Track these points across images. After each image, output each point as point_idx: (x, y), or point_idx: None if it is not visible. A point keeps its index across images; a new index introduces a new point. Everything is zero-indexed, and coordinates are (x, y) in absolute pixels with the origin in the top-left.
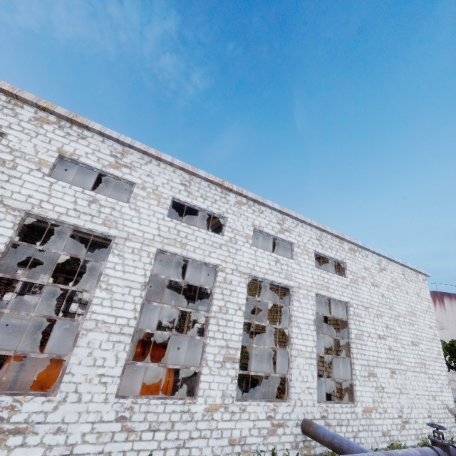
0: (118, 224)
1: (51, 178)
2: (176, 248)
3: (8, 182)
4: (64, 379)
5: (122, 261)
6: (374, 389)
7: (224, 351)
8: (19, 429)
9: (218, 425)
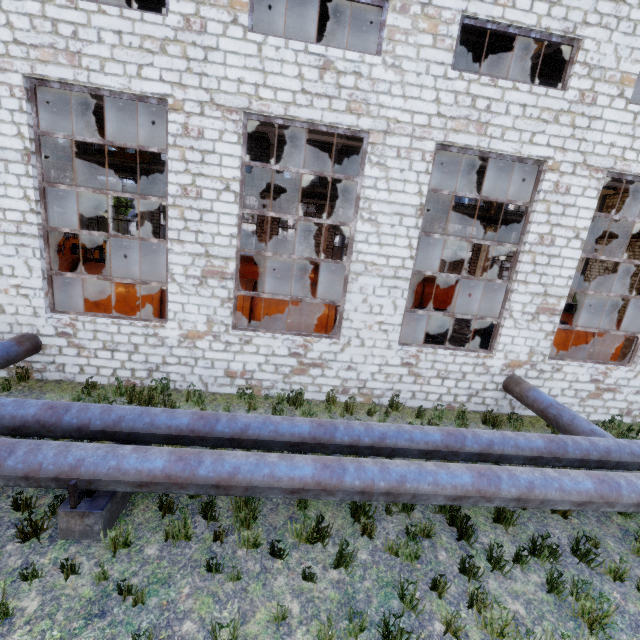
0: None
1: (634, 105)
2: None
3: (589, 128)
4: None
5: None
6: None
7: None
8: (610, 389)
9: None
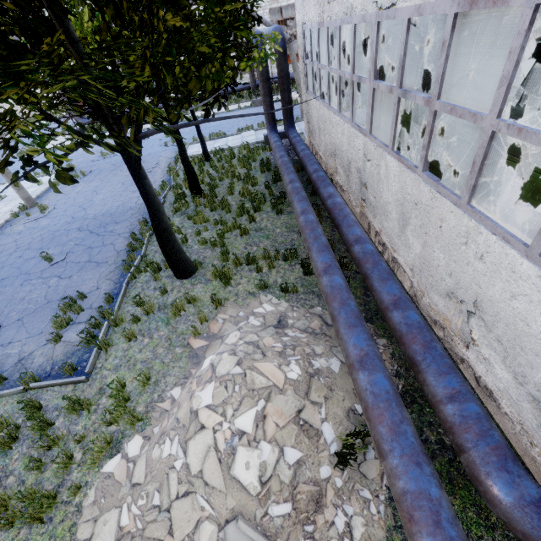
0: None
1: None
2: None
3: None
4: None
5: None
6: None
7: None
8: None
9: None
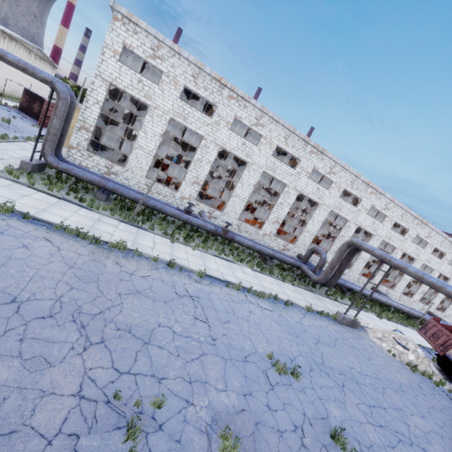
0: (419, 255)
1: (412, 242)
2: (427, 263)
3: (404, 244)
4: (395, 288)
5: (415, 265)
6: (451, 312)
7: (422, 291)
8: (387, 293)
9: (412, 304)
